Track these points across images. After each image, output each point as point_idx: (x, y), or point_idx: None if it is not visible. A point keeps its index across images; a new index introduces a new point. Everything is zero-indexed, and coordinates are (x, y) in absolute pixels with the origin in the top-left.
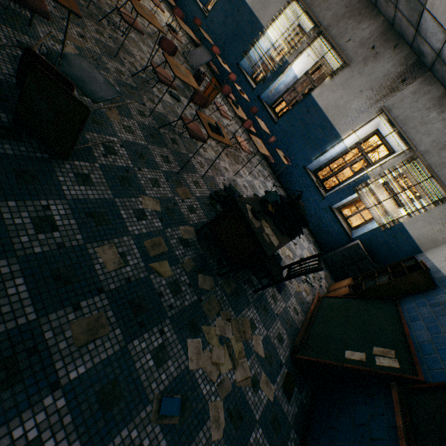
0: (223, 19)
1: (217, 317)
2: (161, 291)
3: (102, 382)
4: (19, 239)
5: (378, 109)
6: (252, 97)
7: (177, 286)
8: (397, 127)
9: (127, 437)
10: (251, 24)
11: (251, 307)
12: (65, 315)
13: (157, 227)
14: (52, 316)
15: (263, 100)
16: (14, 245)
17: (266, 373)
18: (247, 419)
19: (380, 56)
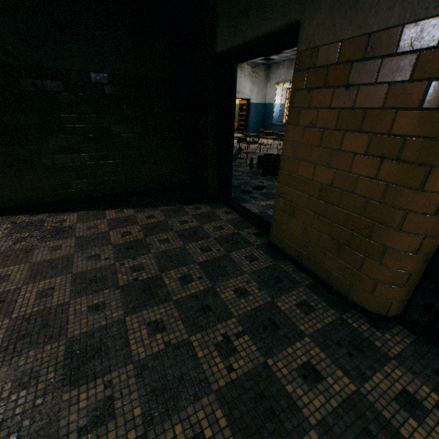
0: None
1: None
2: None
3: None
4: None
5: None
6: None
7: None
8: None
9: None
10: None
11: None
12: None
13: None
14: None
15: None
16: None
17: None
18: None
19: None
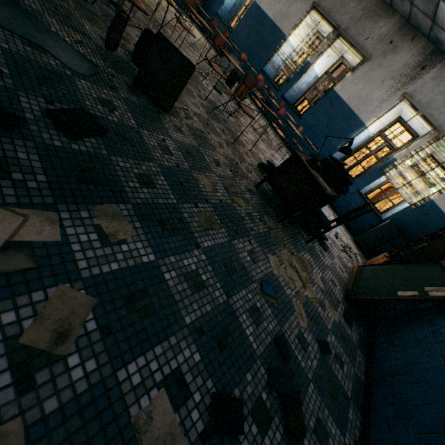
0: (247, 33)
1: (284, 249)
2: (242, 217)
3: (222, 256)
4: (155, 154)
5: (399, 96)
6: (276, 97)
7: (252, 217)
8: (420, 110)
9: (246, 296)
10: (274, 34)
11: (306, 252)
12: (191, 208)
13: (229, 175)
14: (184, 205)
15: (287, 99)
16: (154, 157)
17: (328, 302)
18: (321, 325)
19: (398, 48)
